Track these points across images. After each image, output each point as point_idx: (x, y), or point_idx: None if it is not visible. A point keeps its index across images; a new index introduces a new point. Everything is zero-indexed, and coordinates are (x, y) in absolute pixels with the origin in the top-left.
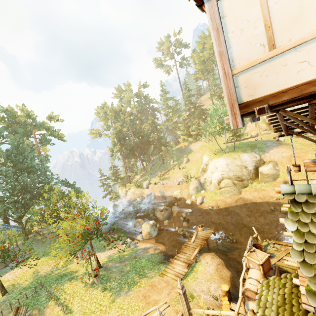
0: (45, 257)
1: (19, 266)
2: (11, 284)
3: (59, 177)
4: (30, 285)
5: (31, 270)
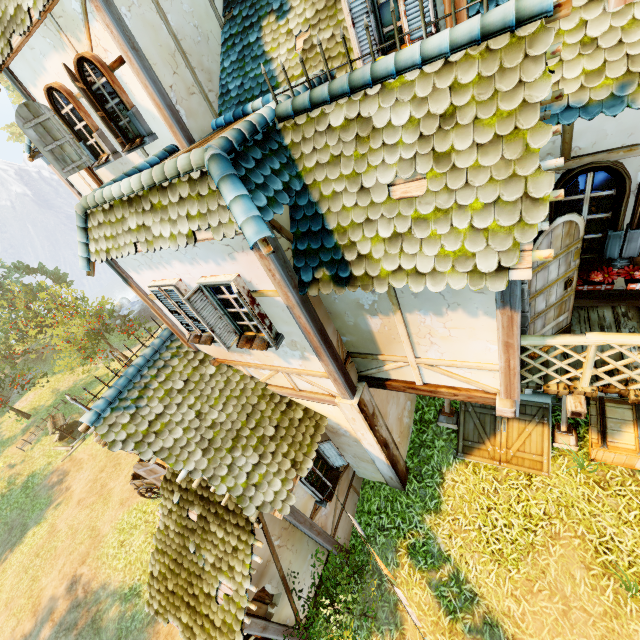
0: (57, 375)
1: (29, 393)
2: (31, 409)
3: (5, 262)
4: (55, 402)
5: (48, 391)
